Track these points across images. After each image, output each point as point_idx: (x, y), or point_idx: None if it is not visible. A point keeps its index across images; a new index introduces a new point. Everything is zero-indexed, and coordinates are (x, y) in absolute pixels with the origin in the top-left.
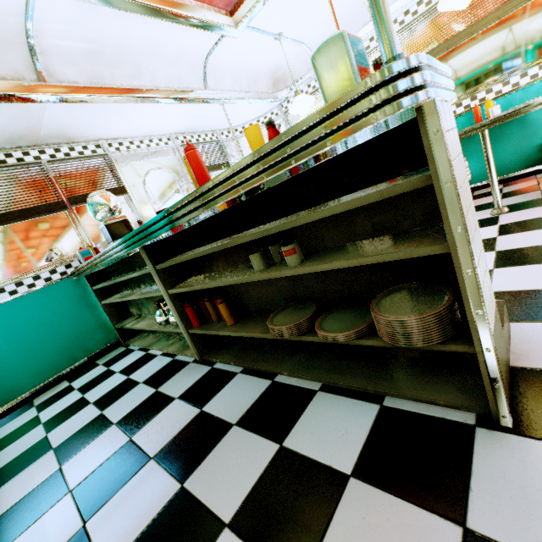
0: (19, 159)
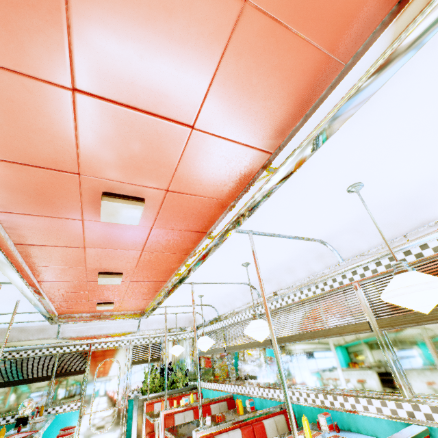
0: (51, 351)
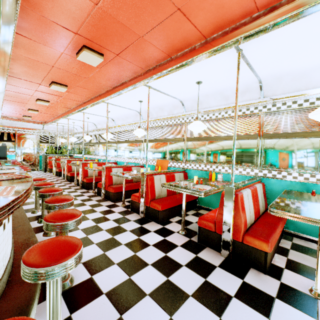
0: None
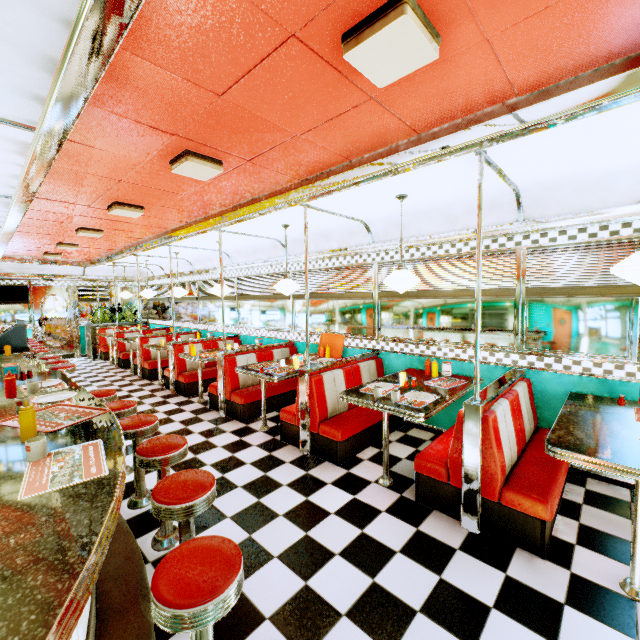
0: None
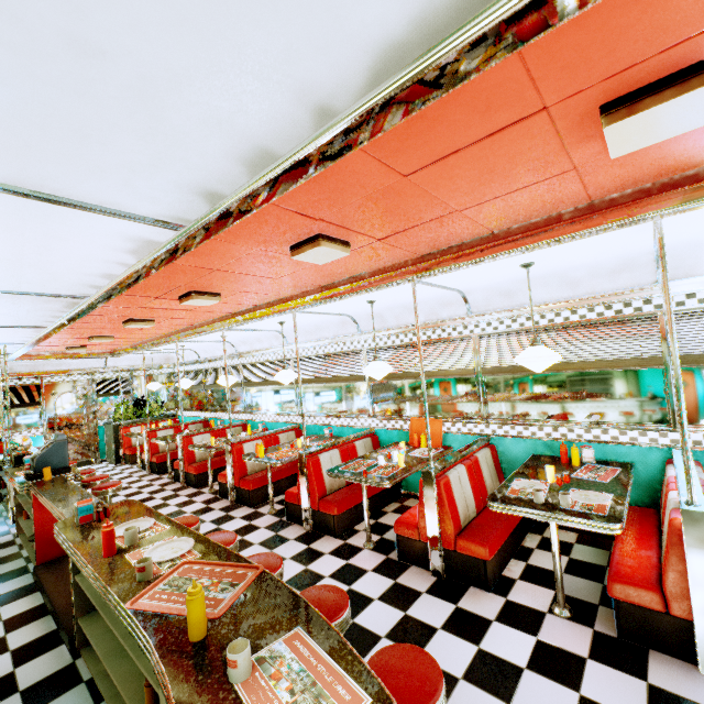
0: None
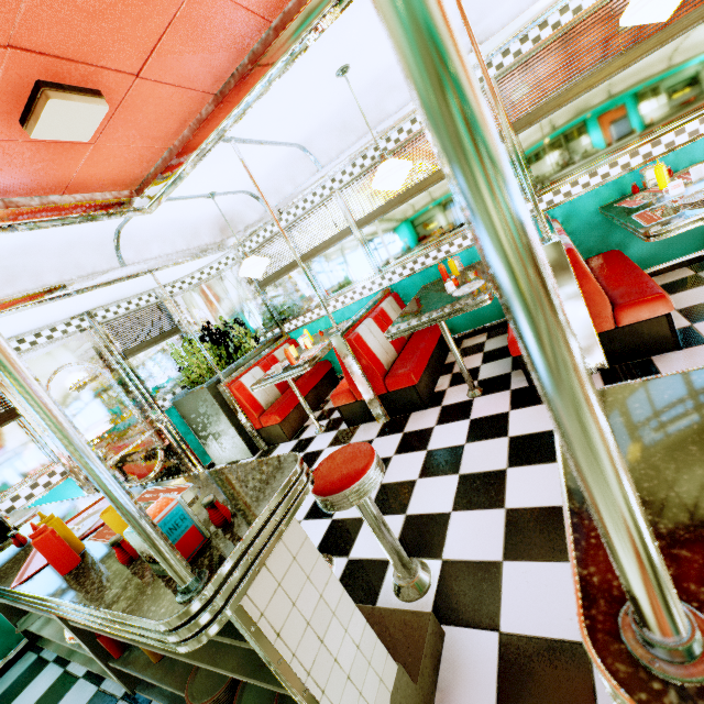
0: None
